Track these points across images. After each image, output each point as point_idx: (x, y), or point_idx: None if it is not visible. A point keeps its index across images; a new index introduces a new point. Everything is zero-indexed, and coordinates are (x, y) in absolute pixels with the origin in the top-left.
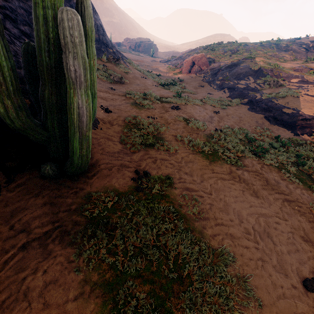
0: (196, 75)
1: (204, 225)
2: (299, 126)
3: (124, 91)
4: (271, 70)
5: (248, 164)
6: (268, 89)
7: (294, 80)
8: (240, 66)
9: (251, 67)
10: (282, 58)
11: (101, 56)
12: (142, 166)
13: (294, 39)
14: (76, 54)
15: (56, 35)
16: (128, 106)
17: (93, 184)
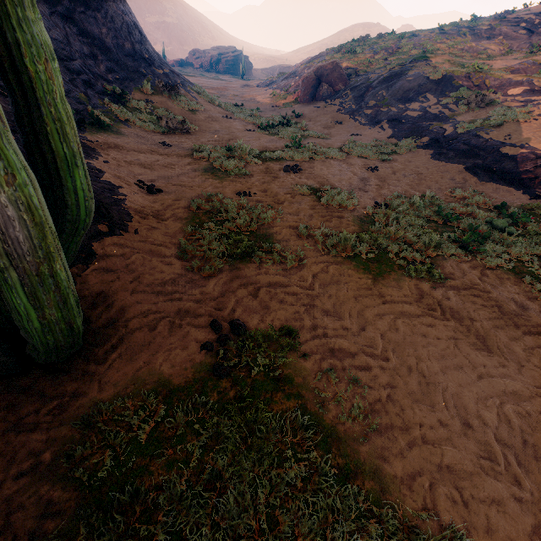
0: (325, 103)
1: (383, 450)
2: (538, 179)
3: (190, 148)
4: (468, 77)
5: (453, 272)
6: (465, 114)
7: (514, 90)
8: (406, 77)
9: (428, 75)
10: (485, 52)
11: (141, 84)
12: (227, 308)
13: (503, 14)
14: None
15: None
16: (198, 176)
17: (108, 377)
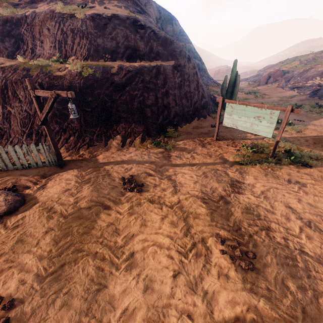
0: (271, 85)
1: None
2: None
3: None
4: None
5: None
6: None
7: None
8: (310, 71)
9: (319, 70)
10: None
11: (209, 85)
12: None
13: None
14: (239, 81)
15: (234, 79)
16: None
17: None
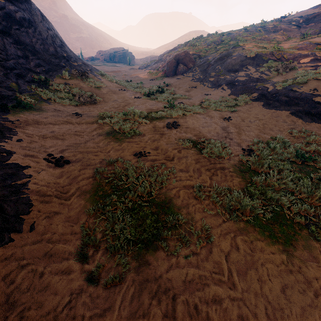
0: (183, 76)
1: None
2: None
3: (96, 115)
4: (272, 54)
5: None
6: (277, 76)
7: (304, 60)
8: (232, 57)
9: (246, 55)
10: (274, 39)
11: (61, 73)
12: None
13: (280, 18)
14: None
15: None
16: (101, 140)
17: None
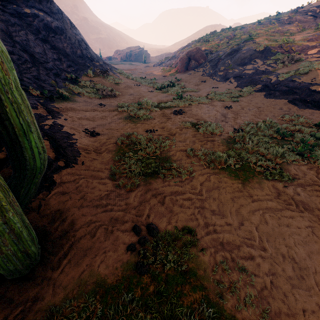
0: (194, 71)
1: None
2: None
3: (116, 105)
4: (280, 47)
5: (297, 173)
6: (282, 68)
7: (312, 51)
8: (242, 51)
9: (255, 48)
10: (288, 31)
11: (87, 72)
12: (144, 214)
13: (296, 9)
14: None
15: None
16: (121, 122)
17: (60, 281)
